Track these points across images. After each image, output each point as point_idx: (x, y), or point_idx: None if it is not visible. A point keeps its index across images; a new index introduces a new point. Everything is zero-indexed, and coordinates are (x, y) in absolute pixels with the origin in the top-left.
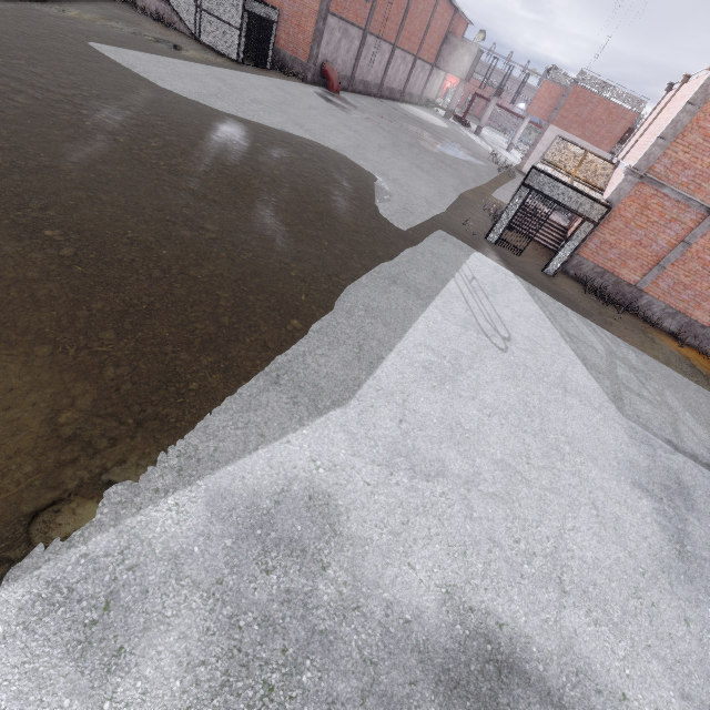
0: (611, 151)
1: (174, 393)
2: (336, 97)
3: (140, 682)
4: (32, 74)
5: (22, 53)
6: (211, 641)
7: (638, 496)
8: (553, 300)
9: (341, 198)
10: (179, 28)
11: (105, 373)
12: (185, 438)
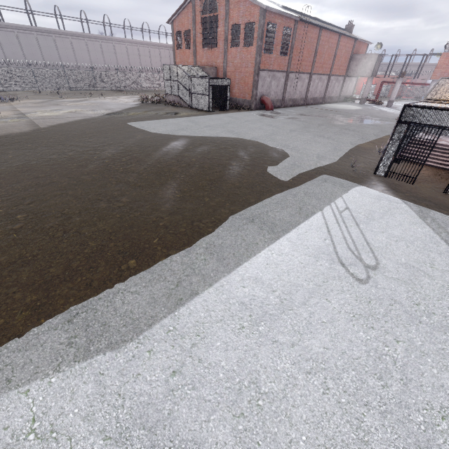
0: None
1: None
2: (270, 112)
3: None
4: (87, 142)
5: (90, 135)
6: None
7: None
8: None
9: (236, 166)
10: (183, 105)
11: None
12: None
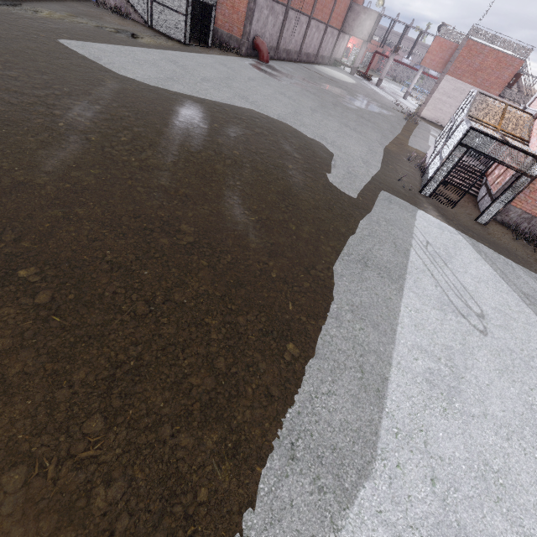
0: (500, 94)
1: (181, 517)
2: (267, 66)
3: None
4: (8, 78)
5: None
6: None
7: None
8: (496, 253)
9: (295, 171)
10: (134, 18)
11: (94, 502)
12: None
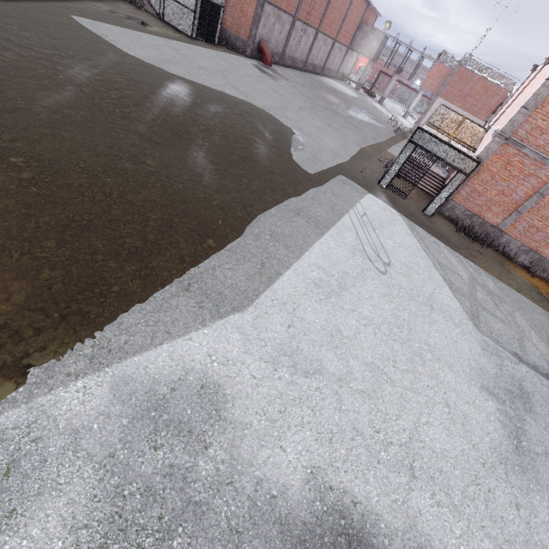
0: (486, 120)
1: (98, 294)
2: (269, 68)
3: (25, 541)
4: (21, 37)
5: (16, 21)
6: (96, 507)
7: (485, 398)
8: (429, 235)
9: (262, 145)
10: (147, 9)
11: (41, 274)
12: (101, 332)
